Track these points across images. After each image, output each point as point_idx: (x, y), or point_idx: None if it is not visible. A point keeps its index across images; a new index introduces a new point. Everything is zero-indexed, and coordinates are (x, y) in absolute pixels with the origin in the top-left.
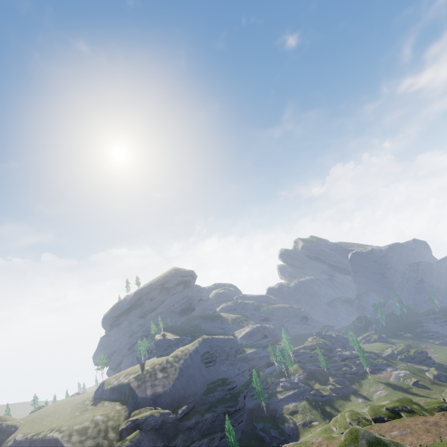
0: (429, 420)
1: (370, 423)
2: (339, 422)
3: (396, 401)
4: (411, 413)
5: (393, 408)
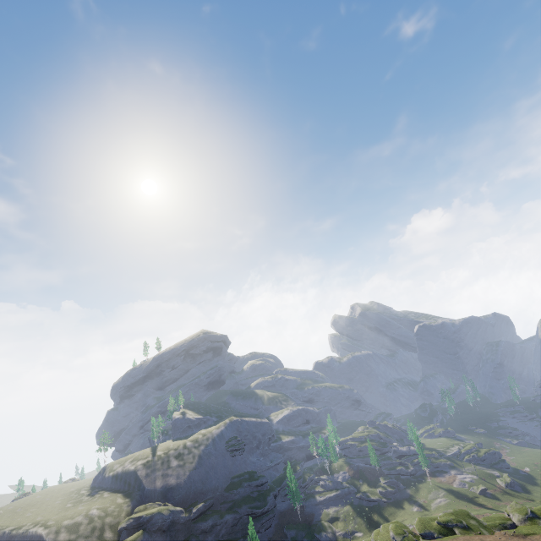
0: (486, 540)
1: (417, 539)
2: (381, 535)
3: (450, 513)
4: (467, 529)
5: (446, 523)
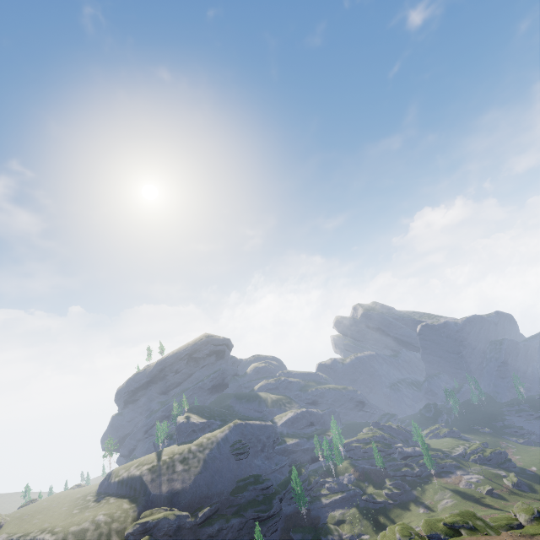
0: None
1: None
2: (387, 537)
3: (456, 514)
4: (473, 530)
5: (452, 524)
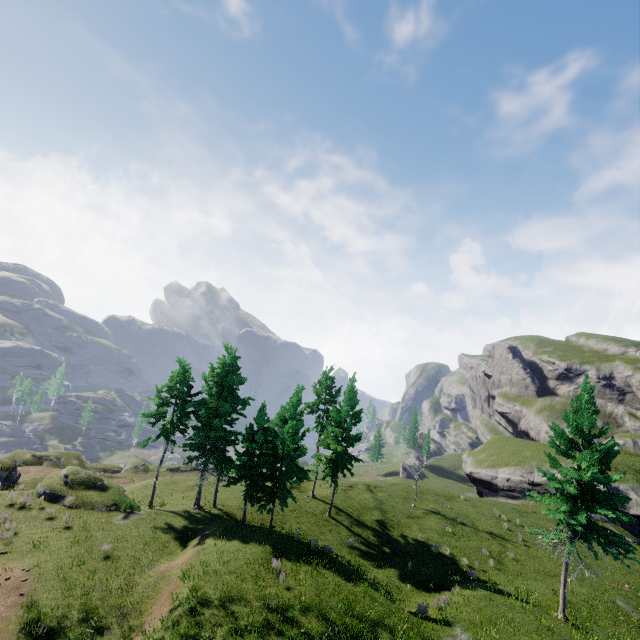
0: None
1: None
2: None
3: (60, 452)
4: (59, 465)
5: (42, 457)
